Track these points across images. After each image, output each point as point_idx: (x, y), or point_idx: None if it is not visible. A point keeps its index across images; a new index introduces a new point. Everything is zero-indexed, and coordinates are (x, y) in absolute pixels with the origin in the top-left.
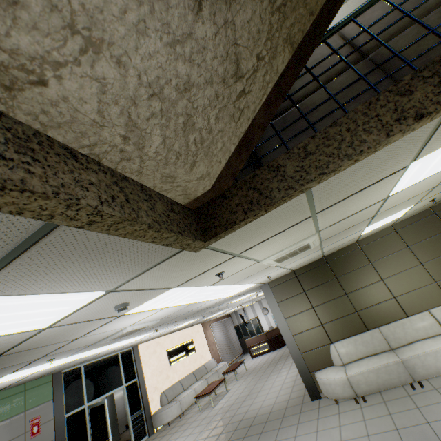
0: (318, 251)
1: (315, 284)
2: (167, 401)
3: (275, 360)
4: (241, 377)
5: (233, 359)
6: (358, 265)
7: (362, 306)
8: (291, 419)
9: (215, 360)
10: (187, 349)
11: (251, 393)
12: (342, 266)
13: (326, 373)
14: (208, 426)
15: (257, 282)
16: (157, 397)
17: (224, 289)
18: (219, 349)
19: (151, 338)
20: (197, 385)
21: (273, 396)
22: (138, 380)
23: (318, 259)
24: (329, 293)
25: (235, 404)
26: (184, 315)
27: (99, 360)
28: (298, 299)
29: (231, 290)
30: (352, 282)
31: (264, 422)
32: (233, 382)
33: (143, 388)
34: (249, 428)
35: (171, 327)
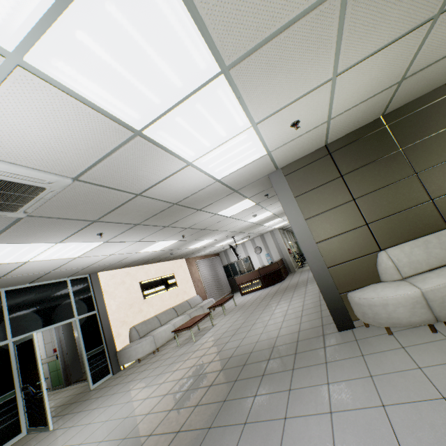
0: (415, 44)
1: (361, 163)
2: (139, 336)
3: (270, 294)
4: (230, 312)
5: (220, 297)
6: (445, 124)
7: (444, 190)
8: (311, 357)
9: (200, 297)
10: (167, 283)
11: (242, 327)
12: (415, 128)
13: (376, 291)
14: (185, 365)
15: (271, 139)
16: (125, 332)
17: (207, 100)
18: (205, 286)
19: (115, 265)
20: (177, 320)
21: (275, 328)
22: (98, 312)
23: (371, 122)
24: (385, 175)
25: (222, 339)
26: (140, 204)
27: (34, 286)
28: (330, 189)
29: (222, 133)
30: (430, 154)
31: (266, 360)
32: (221, 317)
33: (105, 322)
34: (242, 368)
35: (135, 245)
